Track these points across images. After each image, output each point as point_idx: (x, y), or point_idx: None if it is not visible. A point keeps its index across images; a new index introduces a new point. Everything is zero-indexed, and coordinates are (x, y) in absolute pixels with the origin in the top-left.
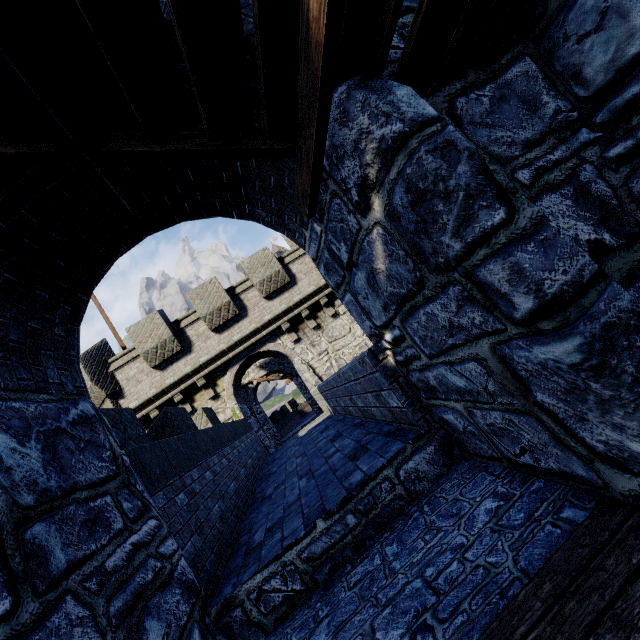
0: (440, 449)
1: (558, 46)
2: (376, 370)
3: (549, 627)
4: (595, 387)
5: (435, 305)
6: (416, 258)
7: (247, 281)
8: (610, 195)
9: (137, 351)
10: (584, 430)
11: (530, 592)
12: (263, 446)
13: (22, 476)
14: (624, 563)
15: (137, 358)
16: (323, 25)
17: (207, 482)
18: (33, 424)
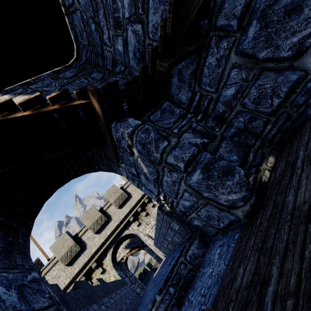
0: (200, 240)
1: (173, 97)
2: (163, 214)
3: (231, 275)
4: (210, 183)
5: (165, 177)
6: (152, 163)
7: (108, 202)
8: (203, 129)
9: (56, 258)
10: (219, 200)
11: (227, 269)
12: (136, 293)
13: (9, 304)
14: (246, 240)
15: (57, 263)
16: (101, 112)
17: None
18: (12, 282)
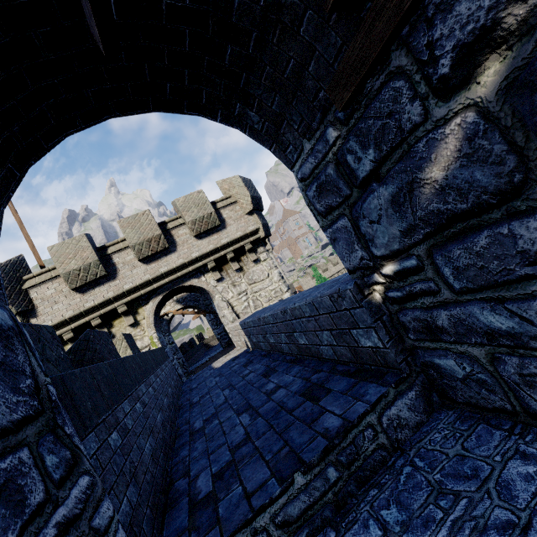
0: (420, 395)
1: None
2: (359, 305)
3: None
4: None
5: (526, 222)
6: (532, 152)
7: (179, 218)
8: None
9: (57, 271)
10: None
11: None
12: (177, 375)
13: None
14: None
15: (56, 278)
16: None
17: (138, 415)
18: None
